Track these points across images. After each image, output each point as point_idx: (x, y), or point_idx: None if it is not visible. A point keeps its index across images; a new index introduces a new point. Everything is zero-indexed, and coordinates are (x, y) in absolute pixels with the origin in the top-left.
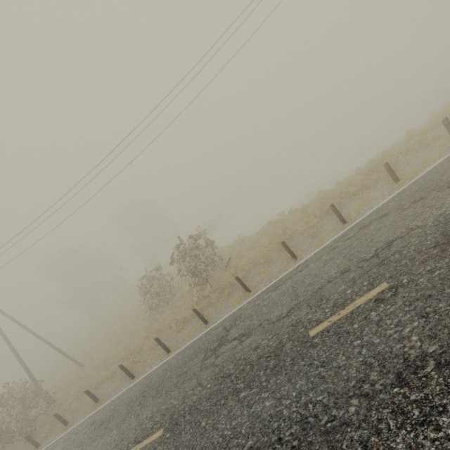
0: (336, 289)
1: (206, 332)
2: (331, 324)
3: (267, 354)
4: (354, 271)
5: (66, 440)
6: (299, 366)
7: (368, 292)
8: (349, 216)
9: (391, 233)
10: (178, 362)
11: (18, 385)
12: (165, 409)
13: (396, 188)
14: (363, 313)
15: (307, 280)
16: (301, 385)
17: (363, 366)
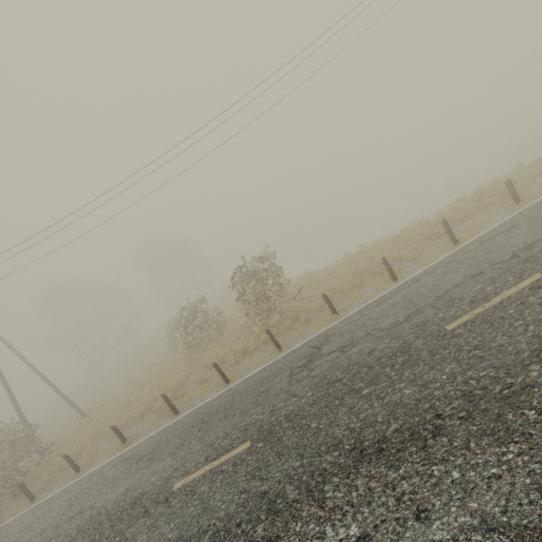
0: (470, 289)
1: (283, 355)
2: (475, 316)
3: (390, 354)
4: (489, 272)
5: (84, 483)
6: (442, 355)
7: (517, 284)
8: (461, 236)
9: (530, 238)
10: (250, 385)
11: (9, 425)
12: (246, 425)
13: (517, 207)
14: (518, 300)
15: (424, 290)
16: (451, 369)
17: (536, 339)
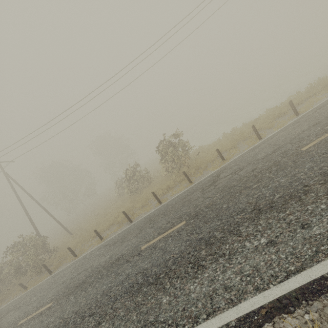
0: (313, 131)
1: (194, 184)
2: (320, 141)
3: (266, 168)
4: (324, 121)
5: (82, 260)
6: (301, 161)
7: None
8: (300, 111)
9: None
10: (177, 200)
11: (32, 235)
12: (180, 215)
13: None
14: None
15: (282, 138)
16: (309, 165)
17: None
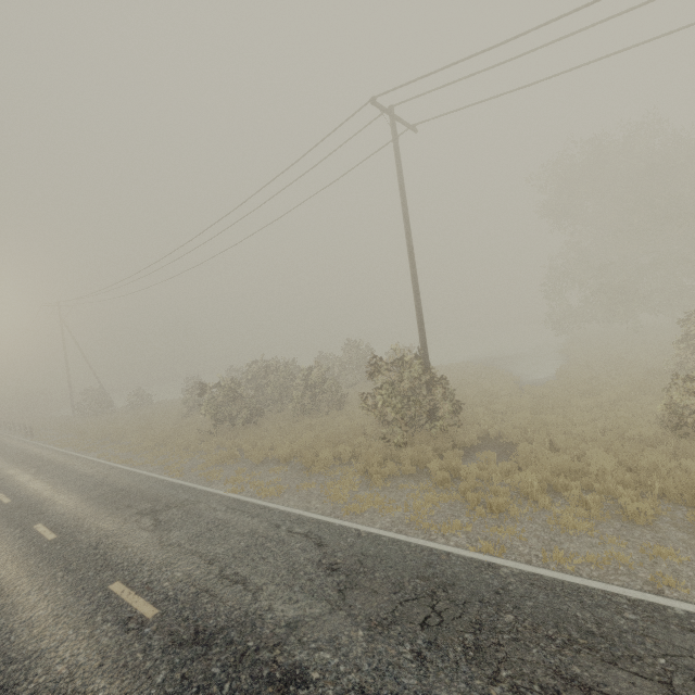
0: None
1: None
2: None
3: None
4: None
5: None
6: None
7: None
8: None
9: None
10: None
11: None
12: None
13: None
14: None
15: None
16: None
17: None
